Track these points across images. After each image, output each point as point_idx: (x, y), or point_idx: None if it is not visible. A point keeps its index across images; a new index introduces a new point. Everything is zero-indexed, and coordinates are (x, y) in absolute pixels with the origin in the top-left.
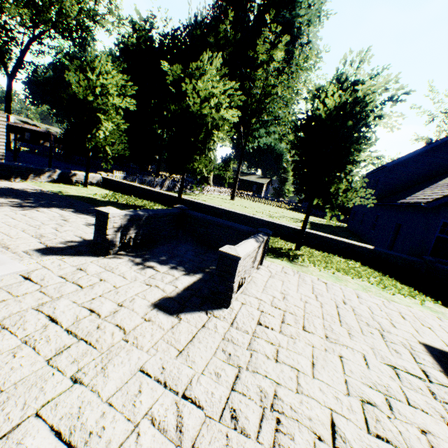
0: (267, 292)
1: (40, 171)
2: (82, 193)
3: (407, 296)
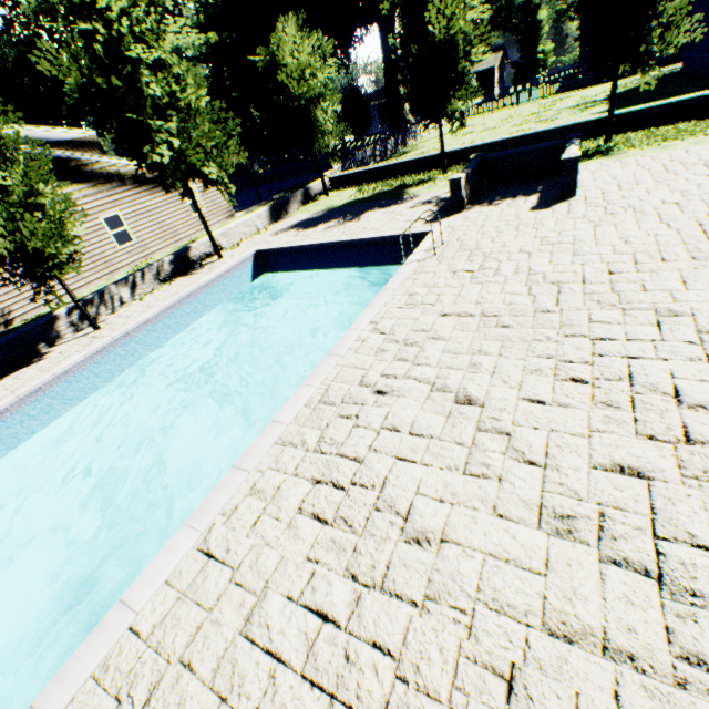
0: (596, 182)
1: (291, 199)
2: (342, 201)
3: None
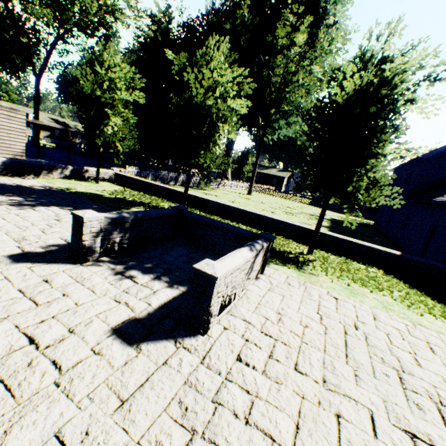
0: (260, 311)
1: (52, 167)
2: (90, 190)
3: (440, 317)
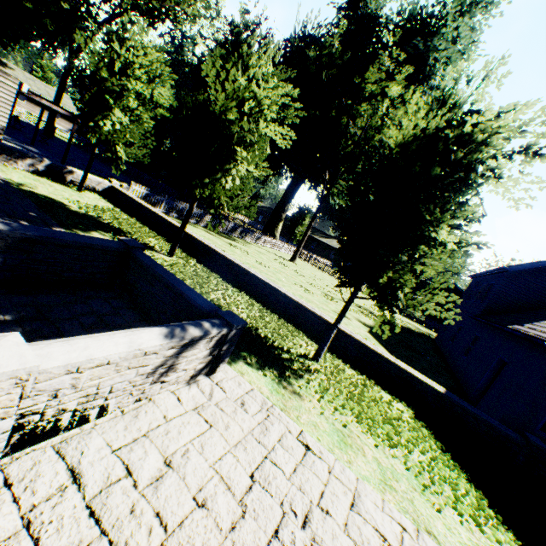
0: (134, 451)
1: (19, 154)
2: (57, 195)
3: (469, 520)
